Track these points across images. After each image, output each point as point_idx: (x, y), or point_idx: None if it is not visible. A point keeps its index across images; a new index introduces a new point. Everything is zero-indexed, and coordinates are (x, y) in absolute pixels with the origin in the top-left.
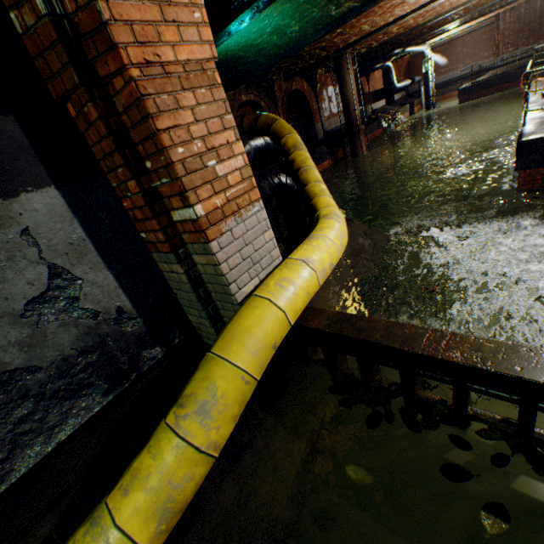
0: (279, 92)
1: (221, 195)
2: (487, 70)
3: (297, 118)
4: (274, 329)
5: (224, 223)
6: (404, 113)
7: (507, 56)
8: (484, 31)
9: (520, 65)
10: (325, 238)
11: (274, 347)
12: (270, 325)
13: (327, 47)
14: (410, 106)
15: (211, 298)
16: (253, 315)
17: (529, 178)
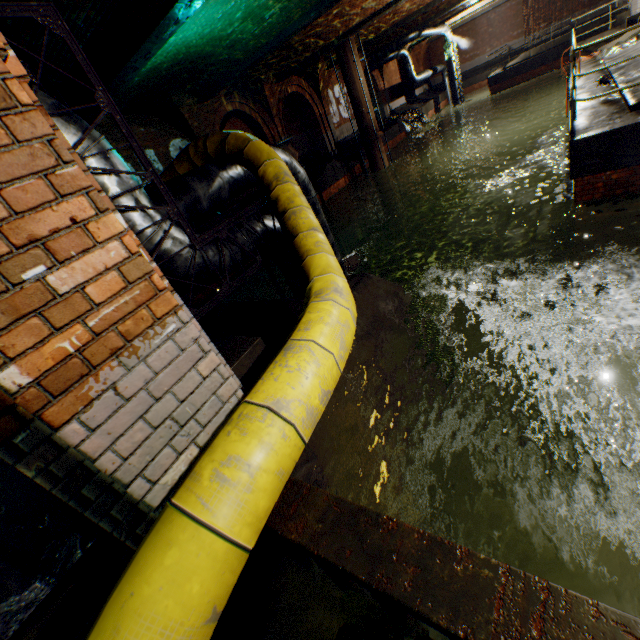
0: (272, 97)
1: (74, 328)
2: (518, 53)
3: (300, 128)
4: (208, 585)
5: (94, 380)
6: (428, 111)
7: (539, 34)
8: (511, 5)
9: (555, 43)
10: (313, 346)
11: (212, 618)
12: (198, 582)
13: (324, 34)
14: (434, 102)
15: (114, 493)
16: (161, 568)
17: (588, 187)
